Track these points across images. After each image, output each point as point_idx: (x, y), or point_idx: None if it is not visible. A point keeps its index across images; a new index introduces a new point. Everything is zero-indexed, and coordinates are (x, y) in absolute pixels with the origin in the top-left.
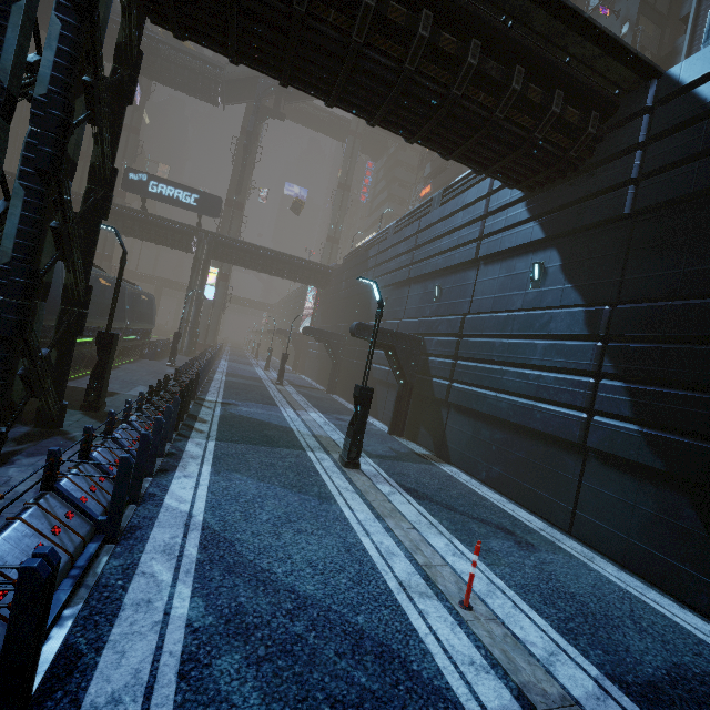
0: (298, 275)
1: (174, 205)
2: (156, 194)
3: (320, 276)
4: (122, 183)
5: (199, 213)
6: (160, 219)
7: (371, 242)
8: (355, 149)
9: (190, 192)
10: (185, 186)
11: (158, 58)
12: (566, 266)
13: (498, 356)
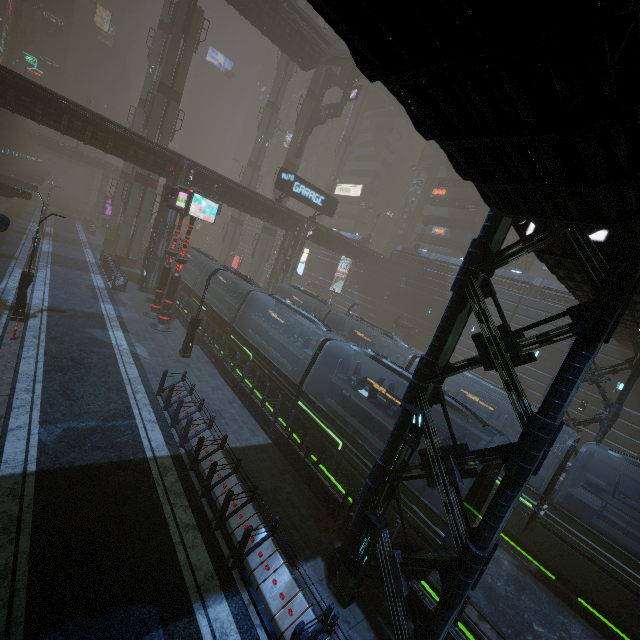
0: (358, 258)
1: (307, 204)
2: (297, 194)
3: (370, 259)
4: (276, 182)
5: (321, 212)
6: (280, 205)
7: (443, 265)
8: (363, 105)
9: (319, 194)
10: (317, 188)
11: (277, 15)
12: (638, 393)
13: (590, 414)
